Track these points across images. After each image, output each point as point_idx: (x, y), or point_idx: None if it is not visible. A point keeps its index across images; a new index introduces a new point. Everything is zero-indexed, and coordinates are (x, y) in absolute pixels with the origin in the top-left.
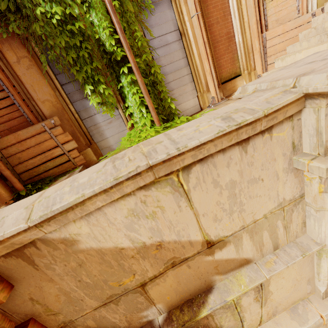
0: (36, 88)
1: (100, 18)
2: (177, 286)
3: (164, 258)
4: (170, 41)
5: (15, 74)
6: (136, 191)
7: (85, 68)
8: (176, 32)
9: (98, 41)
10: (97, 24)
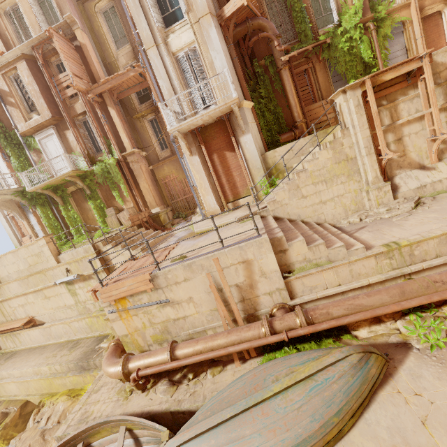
0: (323, 84)
1: (365, 46)
2: (445, 75)
3: (445, 67)
4: (398, 55)
5: (315, 77)
6: (444, 52)
7: (353, 71)
8: (403, 50)
9: (360, 58)
10: (363, 49)
